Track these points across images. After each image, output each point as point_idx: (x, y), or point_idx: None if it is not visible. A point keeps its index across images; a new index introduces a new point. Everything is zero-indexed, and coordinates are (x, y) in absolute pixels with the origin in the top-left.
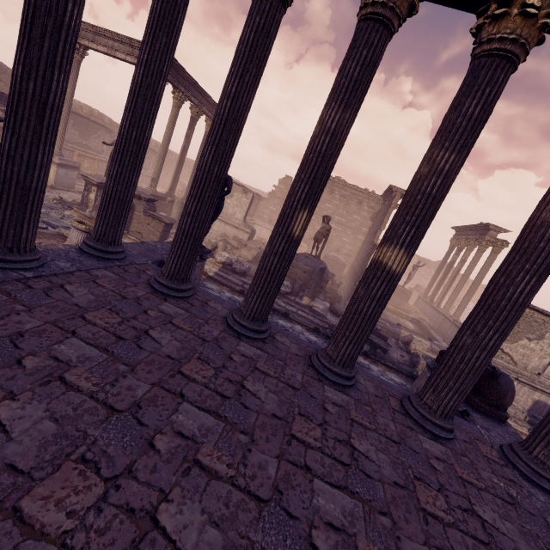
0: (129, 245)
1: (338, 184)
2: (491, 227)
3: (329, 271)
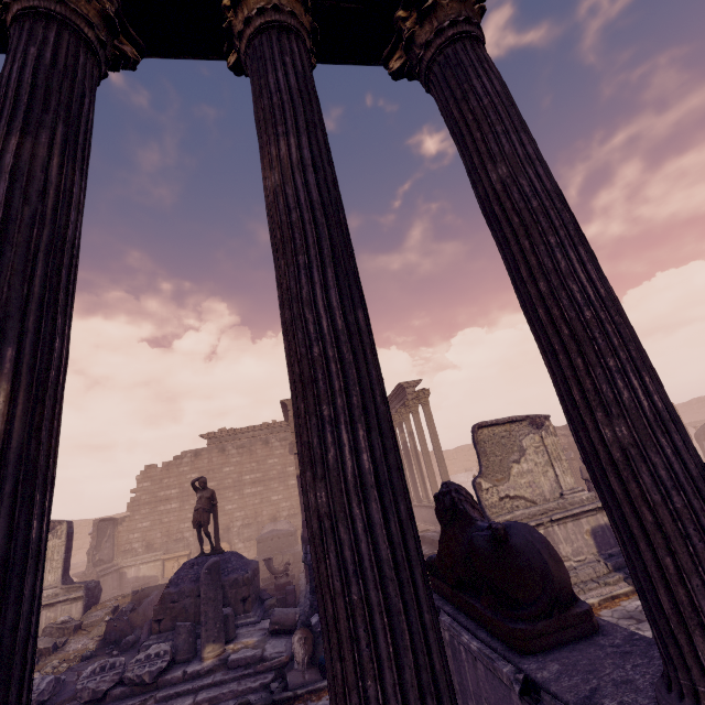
0: None
1: (226, 437)
2: (405, 385)
3: (251, 560)
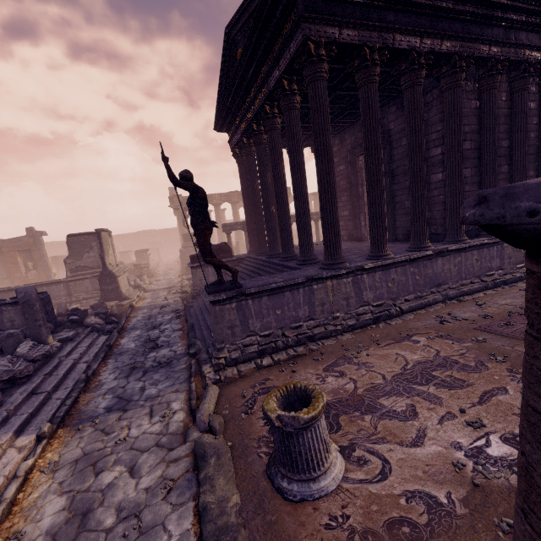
0: (309, 273)
1: None
2: None
3: None
